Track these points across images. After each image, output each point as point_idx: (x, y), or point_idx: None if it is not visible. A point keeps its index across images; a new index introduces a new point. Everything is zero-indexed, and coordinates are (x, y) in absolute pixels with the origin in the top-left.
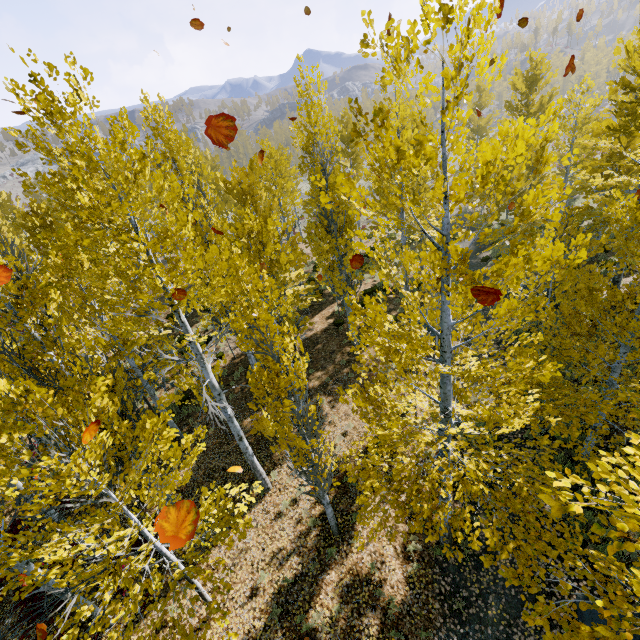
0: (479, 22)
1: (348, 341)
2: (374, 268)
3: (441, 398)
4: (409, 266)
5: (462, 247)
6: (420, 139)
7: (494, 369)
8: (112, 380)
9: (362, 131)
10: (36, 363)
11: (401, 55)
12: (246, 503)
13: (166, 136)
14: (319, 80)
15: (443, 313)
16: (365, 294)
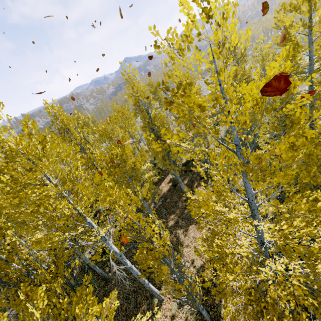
0: (228, 14)
1: (182, 193)
2: (185, 152)
3: (257, 235)
4: (215, 162)
5: (224, 128)
6: (215, 96)
7: (298, 223)
8: (54, 268)
9: (171, 100)
10: (7, 270)
11: (182, 46)
12: (152, 313)
13: (60, 119)
14: (133, 70)
15: (247, 188)
16: (184, 165)
